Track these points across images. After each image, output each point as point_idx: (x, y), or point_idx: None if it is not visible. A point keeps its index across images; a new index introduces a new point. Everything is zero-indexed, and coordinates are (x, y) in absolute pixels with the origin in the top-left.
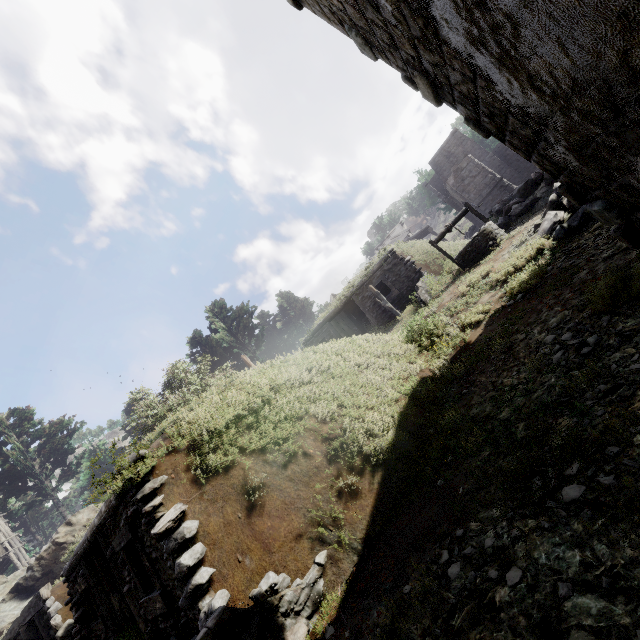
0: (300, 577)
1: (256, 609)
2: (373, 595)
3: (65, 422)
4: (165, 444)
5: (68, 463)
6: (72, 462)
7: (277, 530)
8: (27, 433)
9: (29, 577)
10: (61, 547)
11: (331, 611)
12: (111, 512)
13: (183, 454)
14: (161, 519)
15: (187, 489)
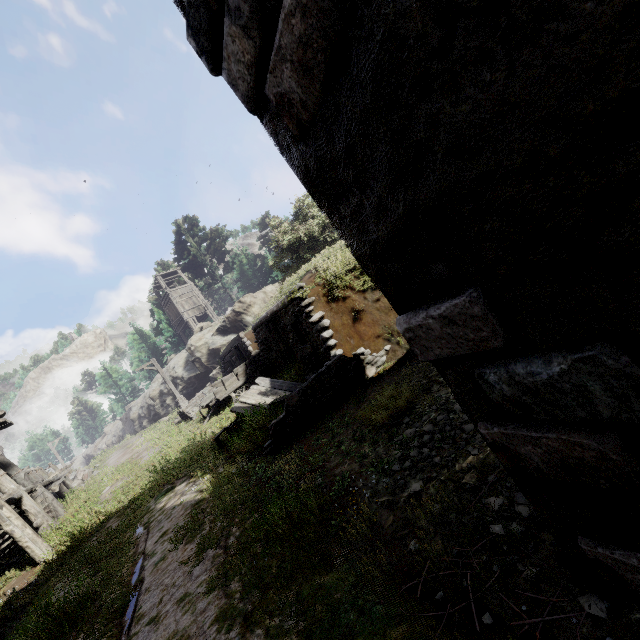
0: (376, 353)
1: (354, 359)
2: (406, 365)
3: (220, 230)
4: (312, 281)
5: (227, 261)
6: (229, 261)
7: (367, 332)
8: (198, 236)
9: (224, 326)
10: (238, 314)
11: (387, 367)
12: (284, 307)
13: (321, 287)
14: (313, 316)
15: (324, 305)
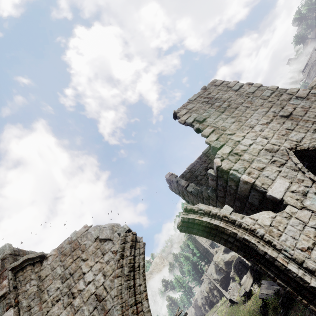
0: None
1: None
2: None
3: None
4: None
5: None
6: None
7: None
8: None
9: (225, 249)
10: None
11: None
12: None
13: None
14: None
15: None
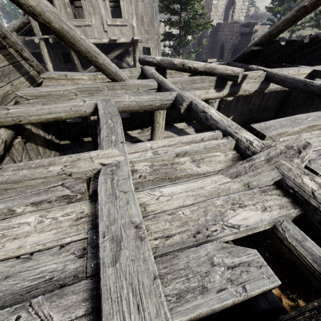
0: None
1: None
2: None
3: None
4: None
5: None
6: None
7: None
8: None
9: None
10: None
11: None
12: None
13: None
14: None
15: None
